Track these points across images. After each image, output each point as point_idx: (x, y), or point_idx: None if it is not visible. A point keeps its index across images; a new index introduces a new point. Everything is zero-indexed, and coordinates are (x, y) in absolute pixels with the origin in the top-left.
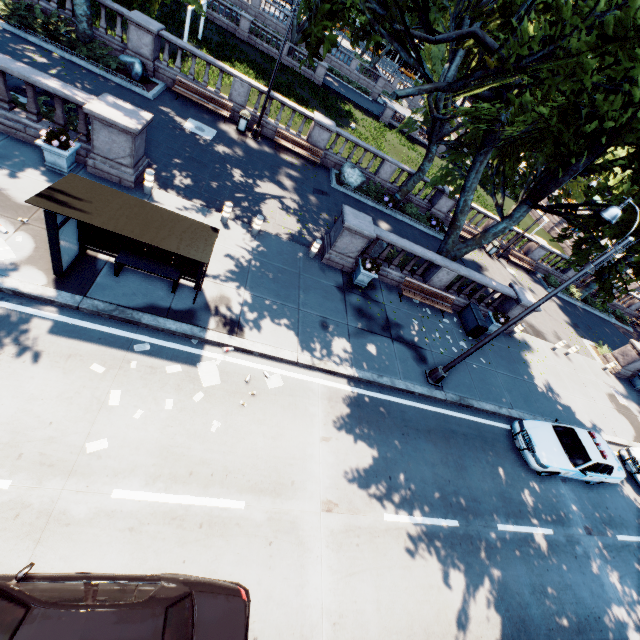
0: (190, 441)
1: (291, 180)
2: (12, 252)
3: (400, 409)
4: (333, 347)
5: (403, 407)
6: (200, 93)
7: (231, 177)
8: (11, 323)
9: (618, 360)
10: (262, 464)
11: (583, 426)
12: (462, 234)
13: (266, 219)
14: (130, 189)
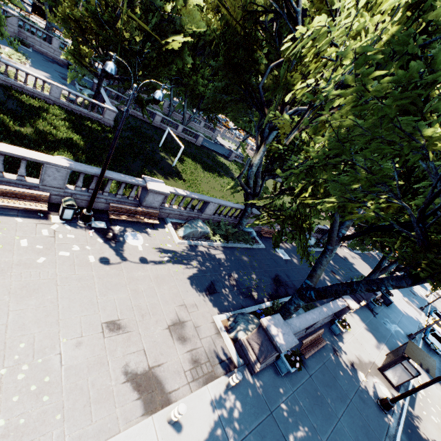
0: None
1: None
2: (385, 388)
3: None
4: None
5: None
6: (268, 231)
7: None
8: (412, 416)
9: None
10: None
11: (418, 322)
12: None
13: None
14: None
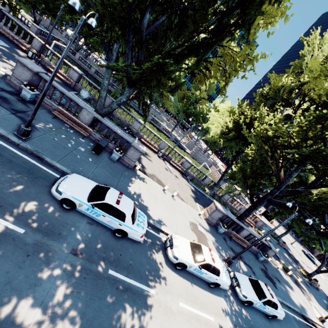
0: None
1: None
2: None
3: None
4: None
5: None
6: (13, 37)
7: None
8: None
9: (208, 212)
10: None
11: (149, 217)
12: (144, 141)
13: None
14: None
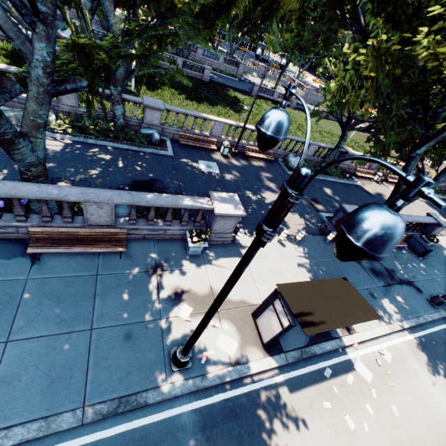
0: (396, 430)
1: (271, 181)
2: (233, 340)
3: (438, 336)
4: (387, 310)
5: (438, 333)
6: (195, 138)
7: (250, 199)
8: (272, 398)
9: None
10: (429, 424)
11: None
12: (360, 175)
13: (287, 224)
14: (228, 245)
